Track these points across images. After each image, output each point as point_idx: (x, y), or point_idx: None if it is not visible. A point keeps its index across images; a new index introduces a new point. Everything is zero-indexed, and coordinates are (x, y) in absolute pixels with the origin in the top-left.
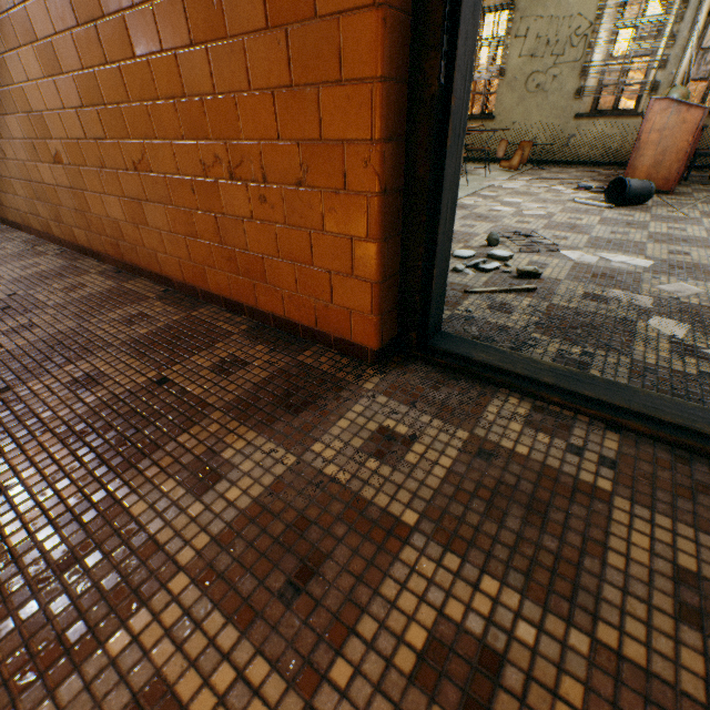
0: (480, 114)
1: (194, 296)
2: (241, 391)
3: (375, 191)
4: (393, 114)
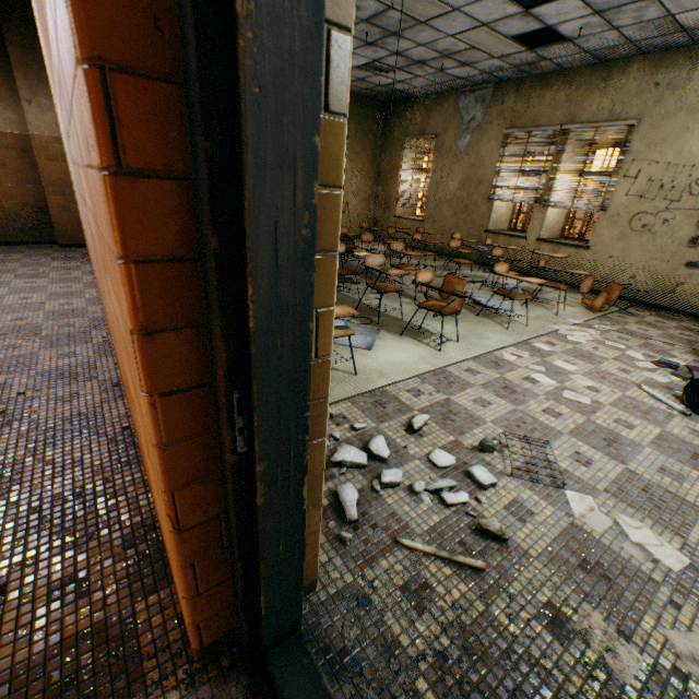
0: (576, 239)
1: (139, 446)
2: (42, 645)
3: (170, 526)
4: (188, 465)
